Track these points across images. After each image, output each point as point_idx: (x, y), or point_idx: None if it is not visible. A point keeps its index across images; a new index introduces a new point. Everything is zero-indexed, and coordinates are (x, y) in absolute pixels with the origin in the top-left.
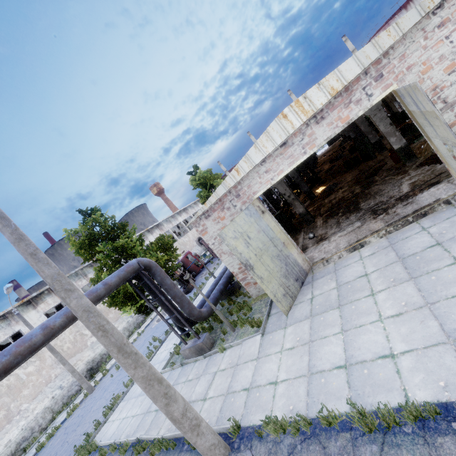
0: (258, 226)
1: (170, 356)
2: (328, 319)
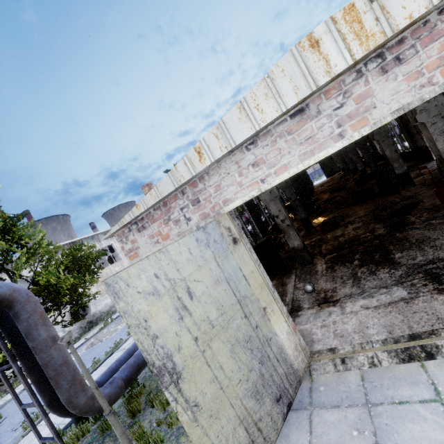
0: (219, 270)
1: None
2: None
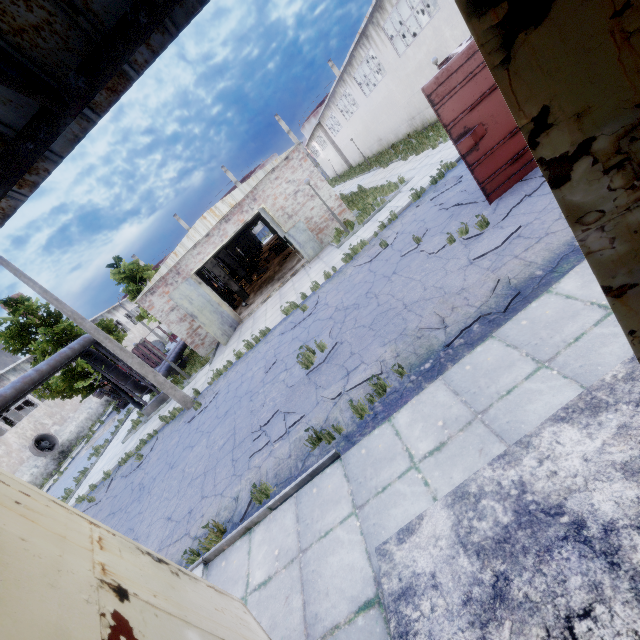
0: (198, 292)
1: (129, 431)
2: (246, 334)
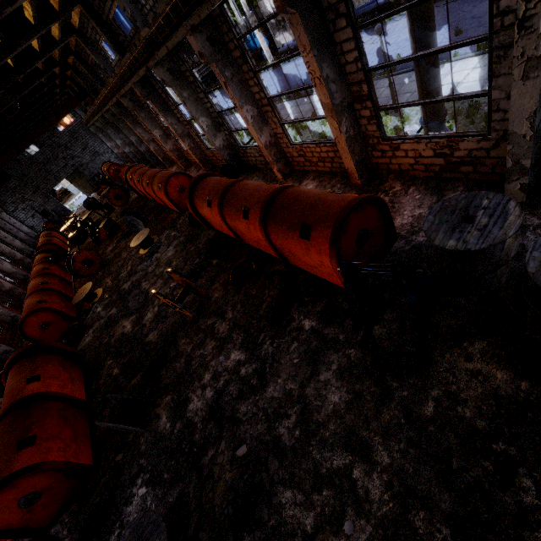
0: None
1: None
2: None
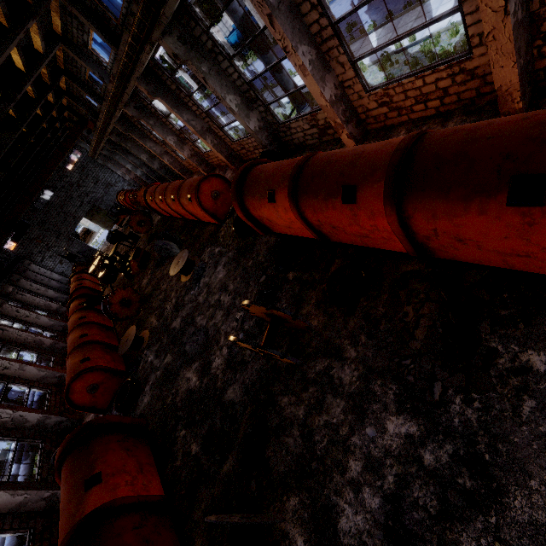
0: None
1: None
2: None
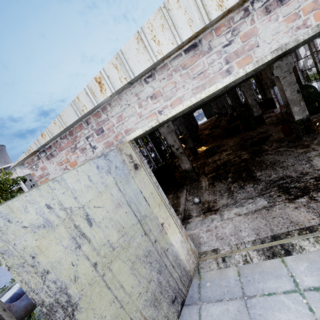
0: (120, 194)
1: None
2: None
